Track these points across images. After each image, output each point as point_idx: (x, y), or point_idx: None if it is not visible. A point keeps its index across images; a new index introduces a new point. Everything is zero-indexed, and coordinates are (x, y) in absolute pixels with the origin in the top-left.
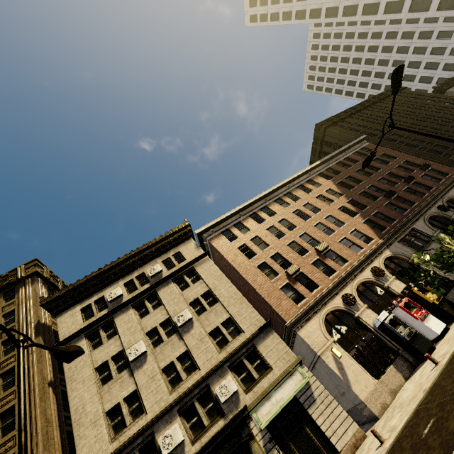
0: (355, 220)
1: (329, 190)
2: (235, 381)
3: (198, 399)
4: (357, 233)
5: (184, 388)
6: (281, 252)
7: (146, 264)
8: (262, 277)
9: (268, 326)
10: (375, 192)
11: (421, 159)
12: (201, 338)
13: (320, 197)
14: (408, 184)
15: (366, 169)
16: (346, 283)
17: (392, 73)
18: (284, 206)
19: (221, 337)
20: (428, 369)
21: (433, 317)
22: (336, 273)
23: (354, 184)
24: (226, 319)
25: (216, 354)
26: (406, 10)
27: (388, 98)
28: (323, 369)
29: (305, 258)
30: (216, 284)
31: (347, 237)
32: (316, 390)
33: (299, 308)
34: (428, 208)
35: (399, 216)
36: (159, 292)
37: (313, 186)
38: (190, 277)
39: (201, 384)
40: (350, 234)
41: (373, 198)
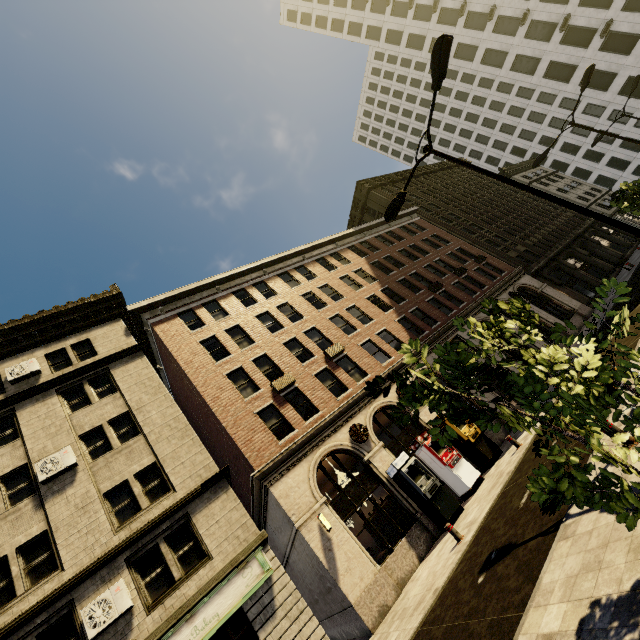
0: (387, 316)
1: (360, 271)
2: (133, 590)
3: (43, 634)
4: (388, 336)
5: (15, 614)
6: (271, 353)
7: (9, 357)
8: (232, 393)
9: (221, 479)
10: (418, 282)
11: (477, 250)
12: (84, 505)
13: (346, 279)
14: (458, 277)
15: (411, 251)
16: (360, 408)
17: (434, 47)
18: (291, 284)
19: (129, 500)
20: (449, 547)
21: (466, 462)
22: (348, 392)
23: (393, 267)
24: (147, 466)
25: (107, 535)
26: (478, 60)
27: (450, 170)
28: (303, 550)
29: (307, 366)
30: (145, 402)
31: (372, 340)
32: (280, 592)
33: (282, 446)
34: (477, 311)
35: (442, 317)
36: (21, 413)
37: (338, 262)
38: (98, 386)
39: (55, 603)
40: (378, 336)
41: (415, 291)
